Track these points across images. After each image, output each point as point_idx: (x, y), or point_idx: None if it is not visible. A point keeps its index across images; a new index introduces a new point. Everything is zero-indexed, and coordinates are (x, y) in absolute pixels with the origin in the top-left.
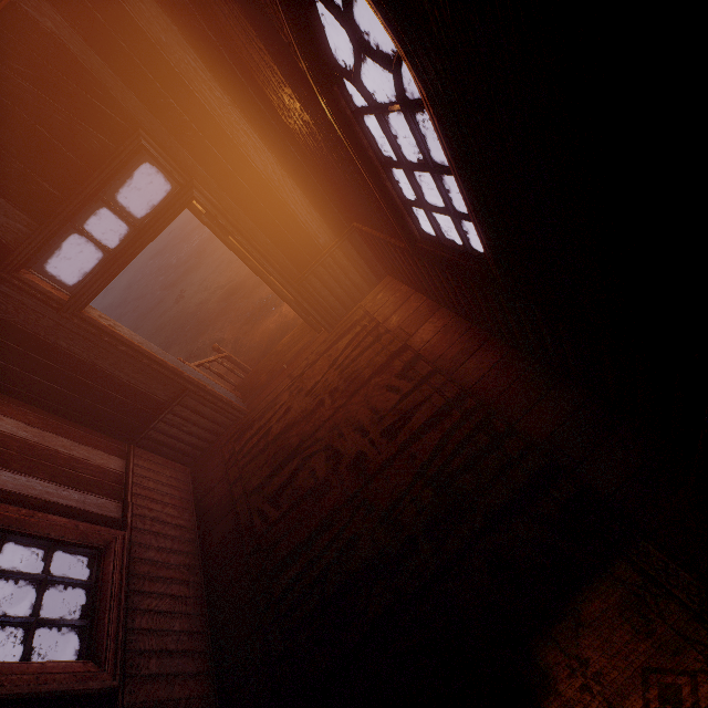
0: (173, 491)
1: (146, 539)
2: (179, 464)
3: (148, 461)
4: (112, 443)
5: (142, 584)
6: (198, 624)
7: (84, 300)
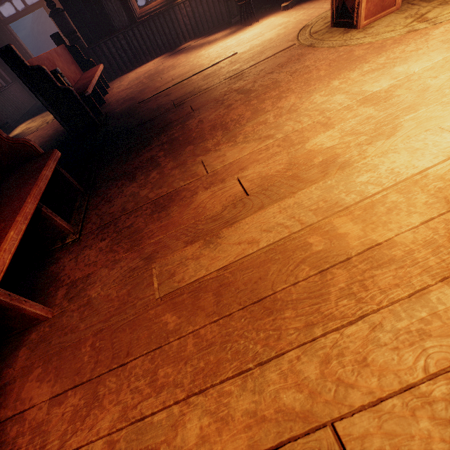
0: (25, 98)
1: (10, 94)
2: (32, 98)
3: (21, 88)
4: (10, 76)
5: (4, 96)
6: (17, 114)
7: (8, 22)
